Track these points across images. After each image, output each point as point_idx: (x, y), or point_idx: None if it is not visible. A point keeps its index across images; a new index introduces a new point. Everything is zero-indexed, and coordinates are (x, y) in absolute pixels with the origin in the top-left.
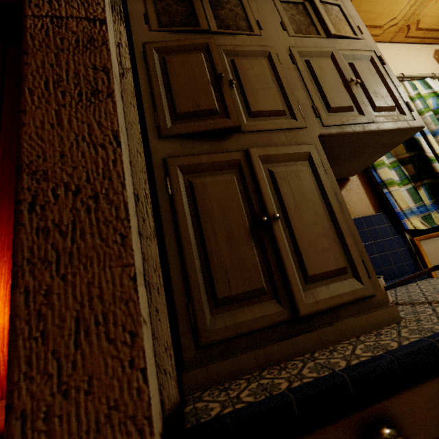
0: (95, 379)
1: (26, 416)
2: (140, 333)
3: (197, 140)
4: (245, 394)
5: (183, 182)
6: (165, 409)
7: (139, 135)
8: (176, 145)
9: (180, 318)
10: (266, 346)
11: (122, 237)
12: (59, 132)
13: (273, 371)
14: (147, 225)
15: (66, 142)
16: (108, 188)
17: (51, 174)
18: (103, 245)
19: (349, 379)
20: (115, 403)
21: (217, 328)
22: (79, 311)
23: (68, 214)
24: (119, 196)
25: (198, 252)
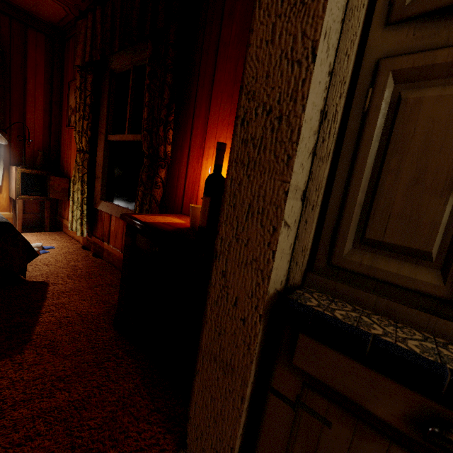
0: (250, 241)
1: (222, 239)
2: (278, 230)
3: (450, 18)
4: (340, 313)
5: (390, 95)
6: (288, 283)
7: (357, 27)
8: (406, 35)
9: (323, 236)
10: (394, 301)
11: (288, 158)
12: (270, 49)
13: (384, 321)
14: (325, 146)
15: (273, 61)
16: (291, 110)
17: (257, 94)
18: (275, 161)
19: (449, 379)
20: (256, 258)
21: (351, 259)
22: (252, 201)
23: (260, 131)
24: (296, 119)
25: (368, 186)
